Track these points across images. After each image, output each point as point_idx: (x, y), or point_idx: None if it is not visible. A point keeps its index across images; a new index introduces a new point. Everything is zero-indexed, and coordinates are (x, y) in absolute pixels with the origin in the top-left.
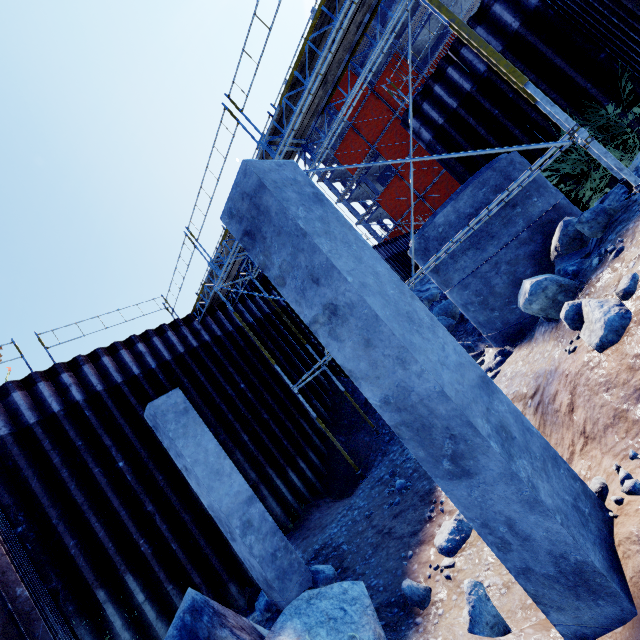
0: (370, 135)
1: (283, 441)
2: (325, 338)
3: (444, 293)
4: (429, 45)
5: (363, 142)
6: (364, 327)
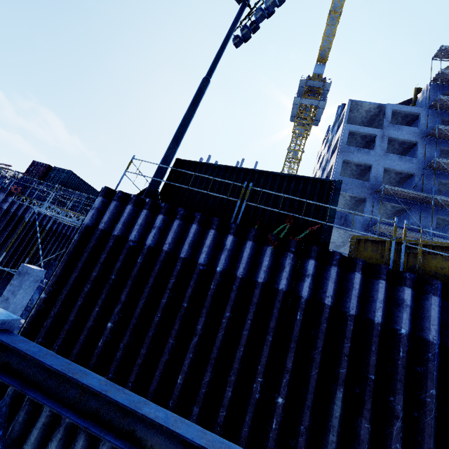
0: None
1: None
2: (1, 300)
3: None
4: None
5: None
6: (6, 307)
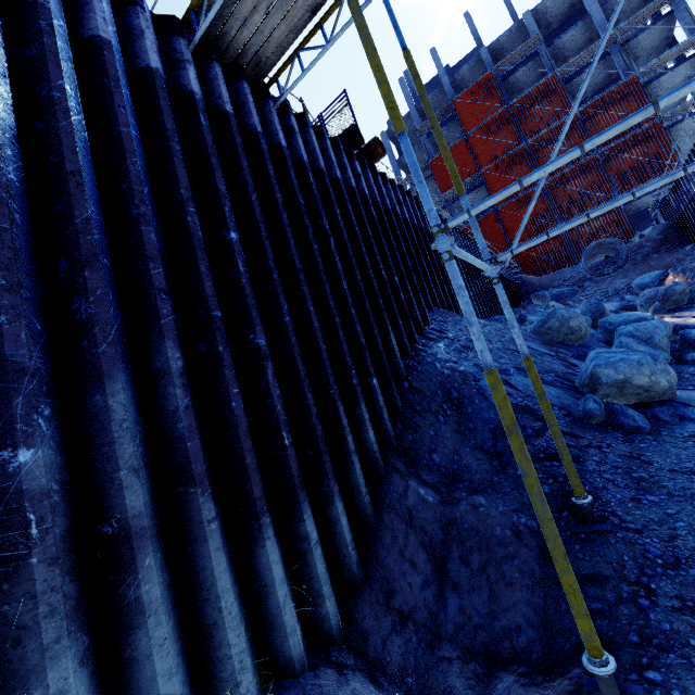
0: (483, 156)
1: (282, 431)
2: None
3: (610, 323)
4: (594, 85)
5: (471, 161)
6: None
